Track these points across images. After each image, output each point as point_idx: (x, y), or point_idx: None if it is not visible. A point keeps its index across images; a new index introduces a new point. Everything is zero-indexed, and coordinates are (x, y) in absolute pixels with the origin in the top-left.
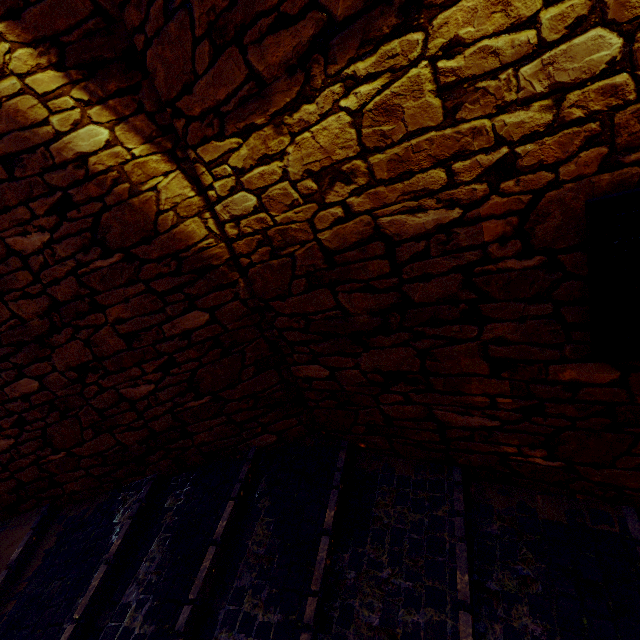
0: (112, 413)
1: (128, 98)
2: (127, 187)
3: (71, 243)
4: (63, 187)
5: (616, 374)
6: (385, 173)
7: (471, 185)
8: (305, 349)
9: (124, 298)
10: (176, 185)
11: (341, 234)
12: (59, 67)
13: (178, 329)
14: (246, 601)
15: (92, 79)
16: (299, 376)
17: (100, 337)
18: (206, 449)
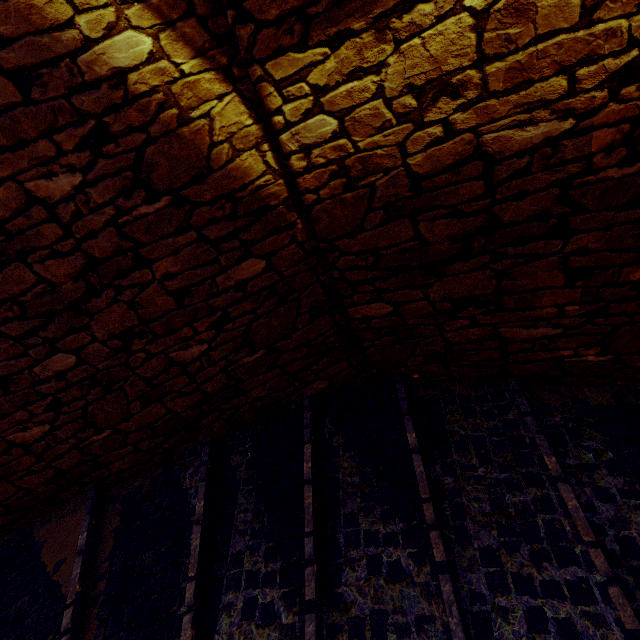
0: (161, 380)
1: None
2: (175, 113)
3: (109, 186)
4: (96, 114)
5: None
6: (500, 84)
7: (591, 93)
8: (369, 288)
9: (173, 249)
10: (231, 111)
11: (435, 157)
12: None
13: (232, 280)
14: (361, 522)
15: None
16: (356, 317)
17: (146, 297)
18: (260, 404)
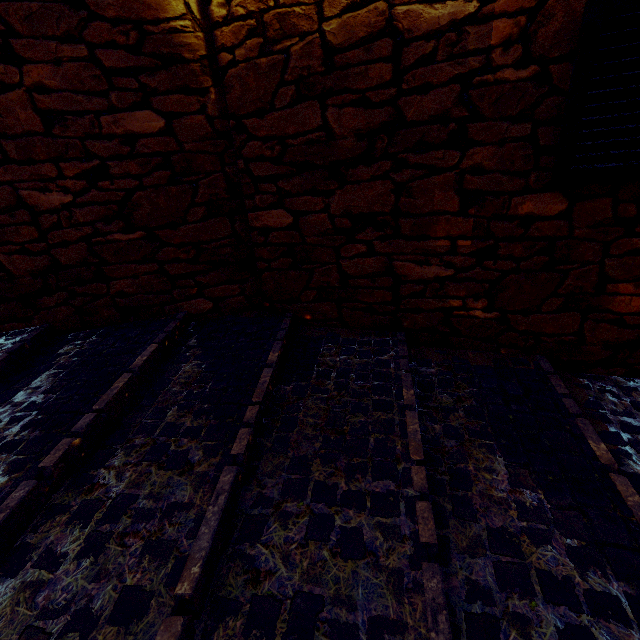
0: (1, 222)
1: None
2: None
3: None
4: None
5: (565, 205)
6: None
7: None
8: (272, 187)
9: (54, 58)
10: None
11: (350, 25)
12: None
13: (121, 128)
14: (169, 415)
15: None
16: (256, 227)
17: (6, 103)
18: (124, 303)
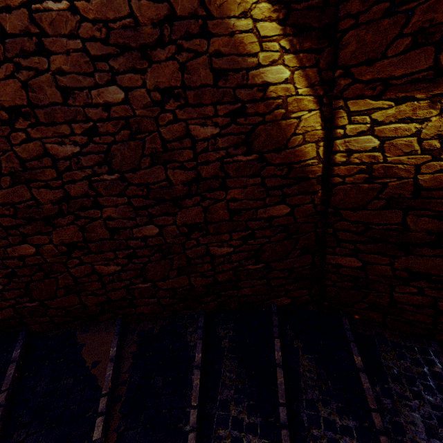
0: (196, 262)
1: (312, 55)
2: (283, 112)
3: (229, 139)
4: (244, 101)
5: None
6: None
7: None
8: (350, 246)
9: (244, 185)
10: (312, 119)
11: (439, 179)
12: (281, 22)
13: (266, 214)
14: (320, 409)
15: (297, 36)
16: (331, 263)
17: (215, 208)
18: (243, 300)
